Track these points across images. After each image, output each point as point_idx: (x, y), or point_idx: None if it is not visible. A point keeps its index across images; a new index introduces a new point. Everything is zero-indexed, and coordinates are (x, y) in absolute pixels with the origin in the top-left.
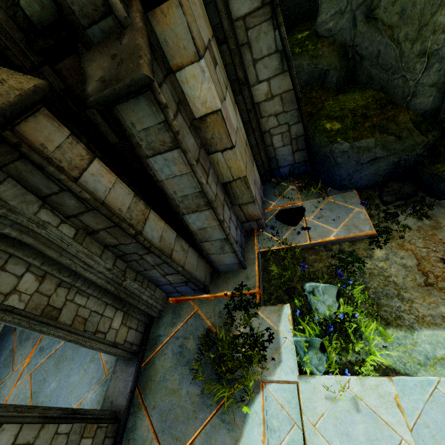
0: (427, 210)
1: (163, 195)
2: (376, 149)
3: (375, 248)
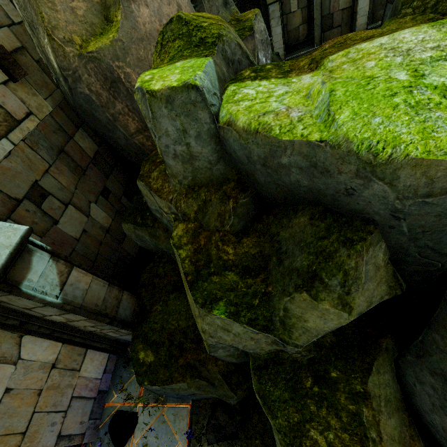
0: None
1: None
2: (192, 390)
3: None
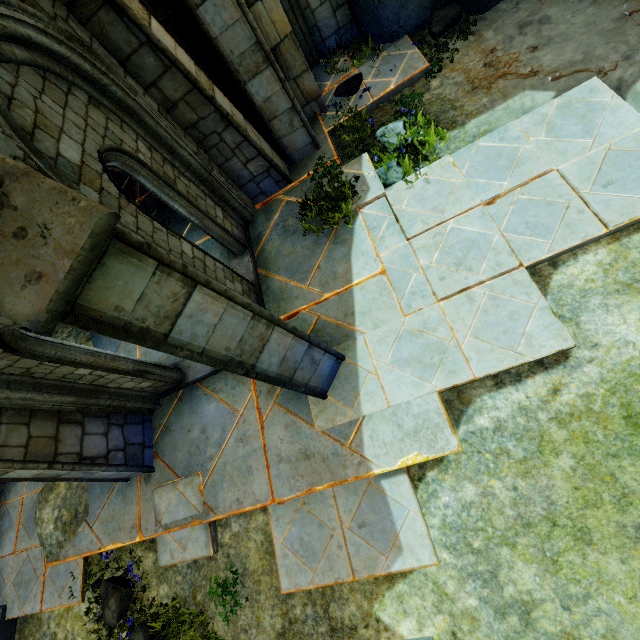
0: (472, 28)
1: (221, 58)
2: None
3: (431, 81)
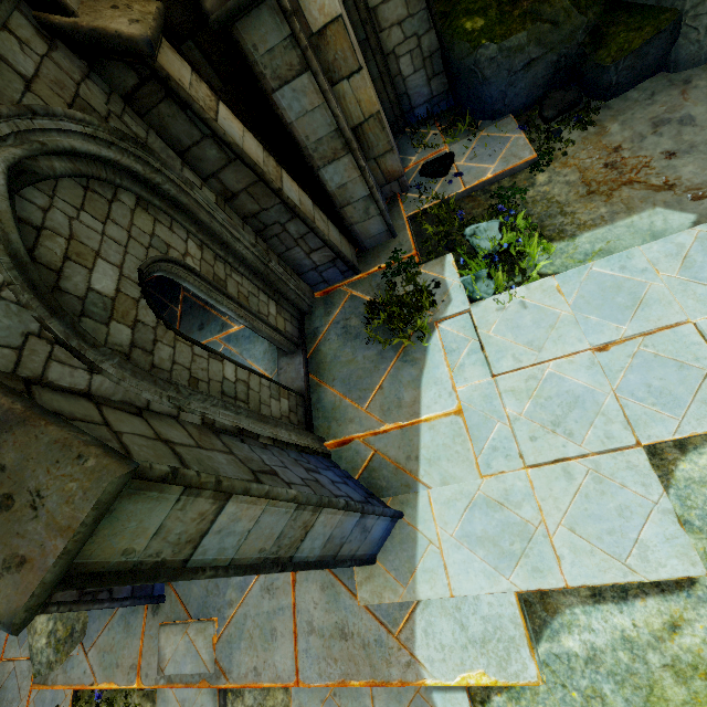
0: (592, 117)
1: (294, 143)
2: (530, 48)
3: (537, 175)
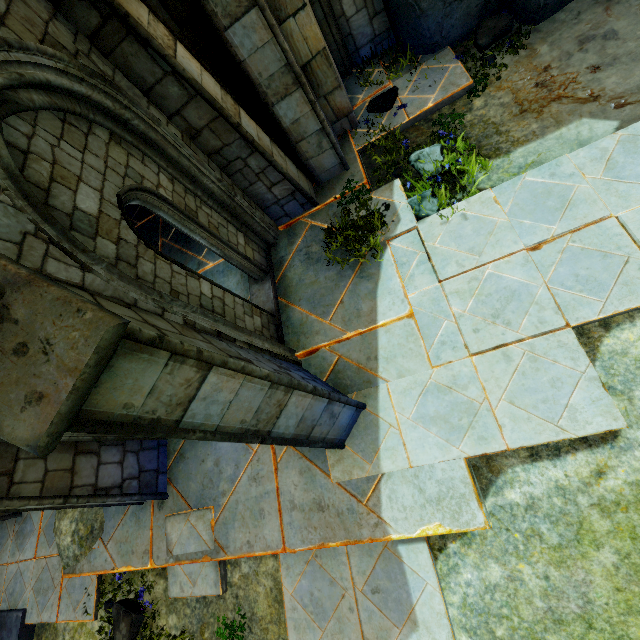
0: (523, 41)
1: (249, 81)
2: None
3: (474, 100)
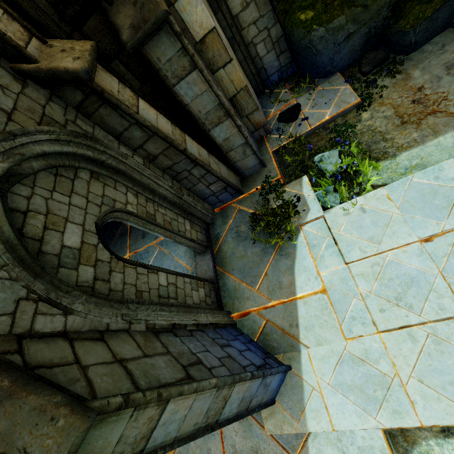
0: (398, 67)
1: (191, 116)
2: (348, 26)
3: (362, 113)
